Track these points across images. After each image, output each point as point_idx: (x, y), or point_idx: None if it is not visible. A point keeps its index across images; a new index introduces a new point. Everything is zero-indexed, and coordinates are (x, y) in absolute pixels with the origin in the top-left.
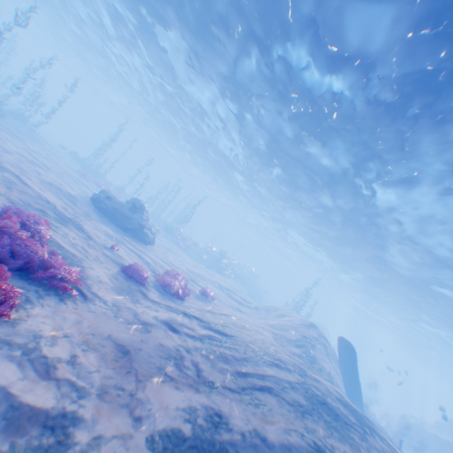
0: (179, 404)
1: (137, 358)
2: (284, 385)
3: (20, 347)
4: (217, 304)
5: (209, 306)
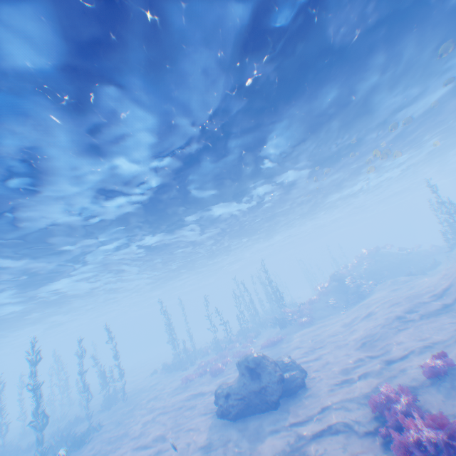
0: None
1: None
2: None
3: None
4: None
5: None
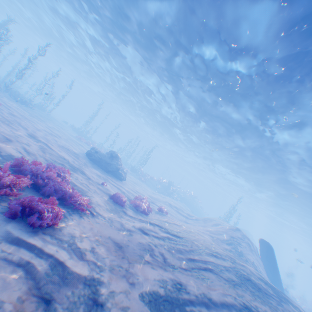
0: (155, 277)
1: (127, 250)
2: (220, 268)
3: (66, 242)
4: (170, 217)
5: (165, 219)
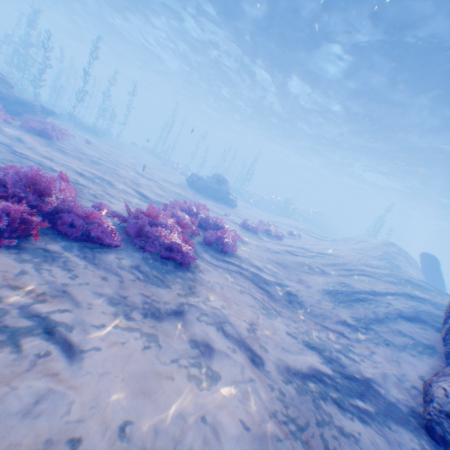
0: (321, 281)
1: (287, 266)
2: (377, 273)
3: (246, 261)
4: (305, 241)
5: (302, 242)
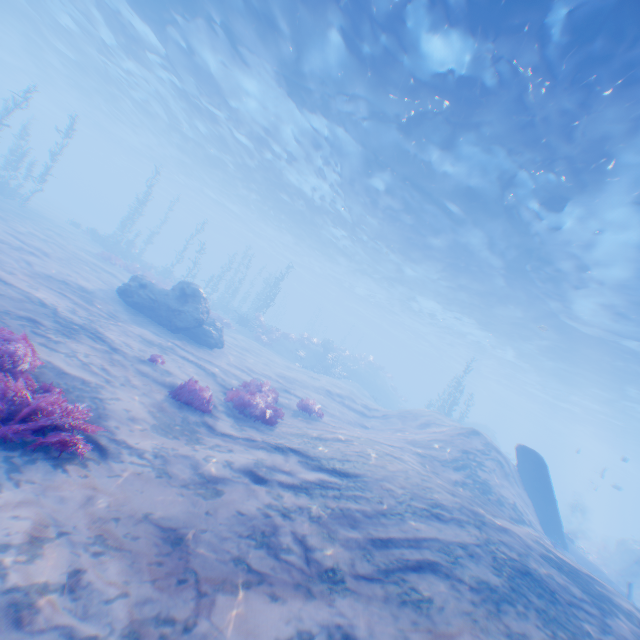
0: (278, 631)
1: (198, 549)
2: (454, 552)
3: None
4: (327, 422)
5: (314, 429)
